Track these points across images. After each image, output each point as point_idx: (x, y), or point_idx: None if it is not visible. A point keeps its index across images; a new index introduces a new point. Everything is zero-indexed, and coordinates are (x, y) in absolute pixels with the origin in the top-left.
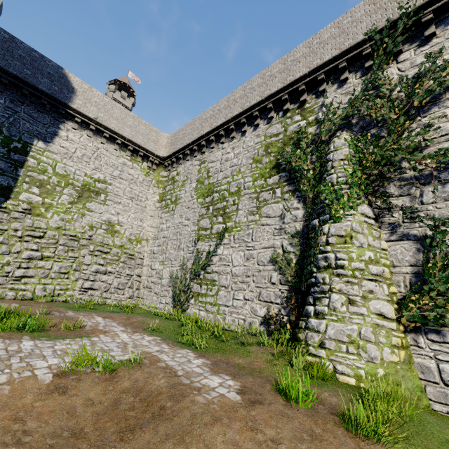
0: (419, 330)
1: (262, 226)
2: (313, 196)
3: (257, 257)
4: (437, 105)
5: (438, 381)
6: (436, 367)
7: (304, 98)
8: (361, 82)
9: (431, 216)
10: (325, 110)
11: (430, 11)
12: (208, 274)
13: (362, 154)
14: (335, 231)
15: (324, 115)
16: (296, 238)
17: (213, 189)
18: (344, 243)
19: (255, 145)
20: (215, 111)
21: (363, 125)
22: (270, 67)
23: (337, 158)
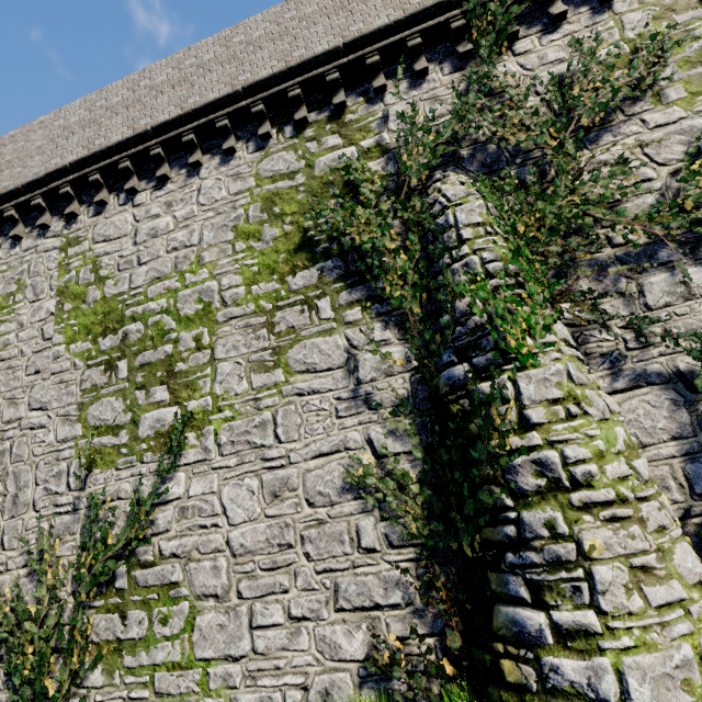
0: None
1: (300, 397)
2: (422, 311)
3: (305, 483)
4: (609, 131)
5: None
6: None
7: (343, 99)
8: (457, 81)
9: (692, 331)
10: (396, 128)
11: None
12: (144, 570)
13: (514, 214)
14: (538, 389)
15: (406, 132)
16: (404, 416)
17: (122, 313)
18: (567, 419)
19: (235, 198)
20: (94, 111)
21: (485, 160)
22: (242, 26)
23: (468, 221)
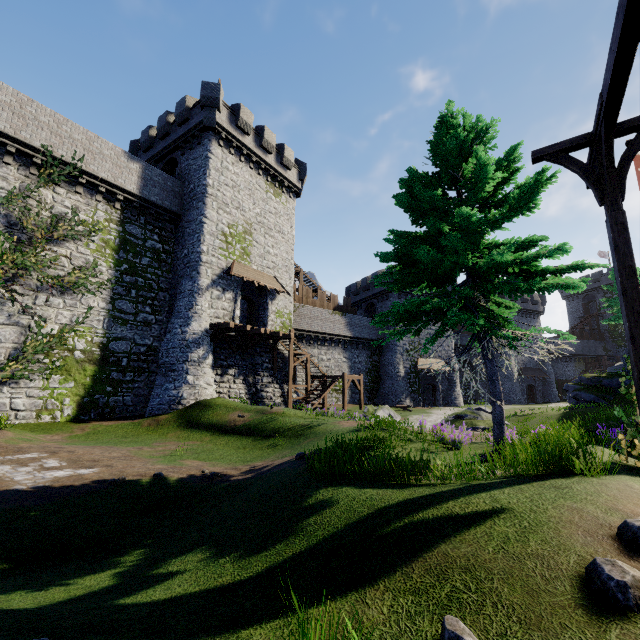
0: (7, 382)
1: None
2: None
3: None
4: (66, 244)
5: (9, 409)
6: (10, 402)
7: None
8: (22, 180)
9: (40, 315)
10: None
11: (86, 179)
12: None
13: (6, 251)
14: None
15: None
16: None
17: None
18: None
19: None
20: None
21: (11, 221)
22: None
23: None
